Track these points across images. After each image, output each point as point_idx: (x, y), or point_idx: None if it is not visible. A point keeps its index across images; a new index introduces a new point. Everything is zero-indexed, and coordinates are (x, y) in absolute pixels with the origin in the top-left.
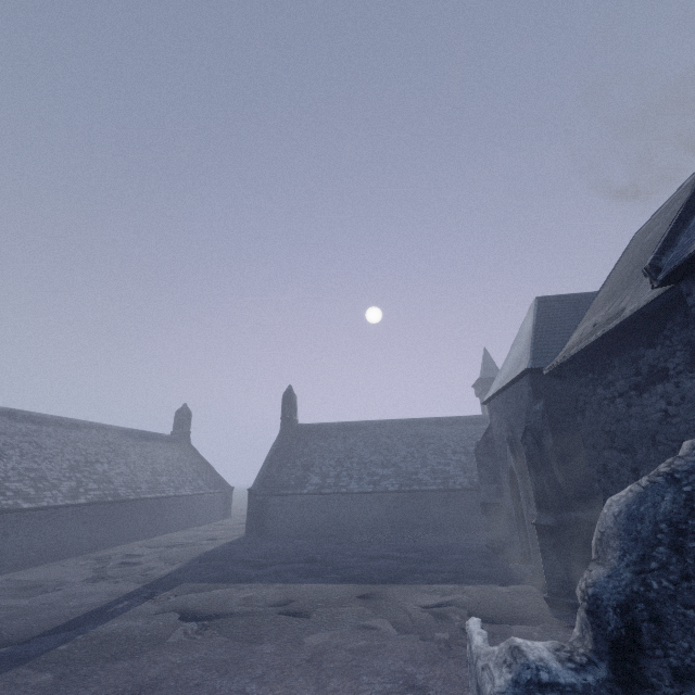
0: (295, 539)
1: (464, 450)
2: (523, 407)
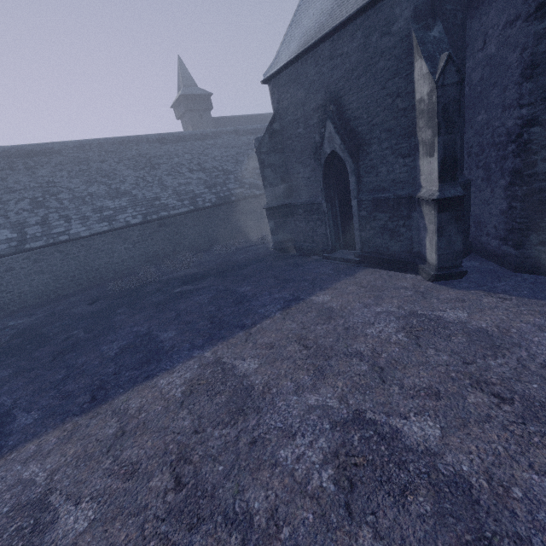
0: (9, 321)
1: (200, 167)
2: (387, 49)
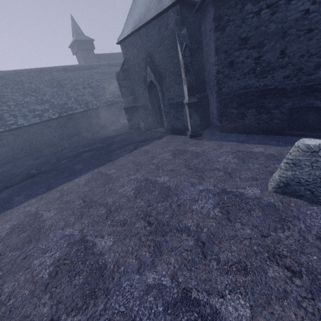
0: None
1: (89, 85)
2: (167, 36)
